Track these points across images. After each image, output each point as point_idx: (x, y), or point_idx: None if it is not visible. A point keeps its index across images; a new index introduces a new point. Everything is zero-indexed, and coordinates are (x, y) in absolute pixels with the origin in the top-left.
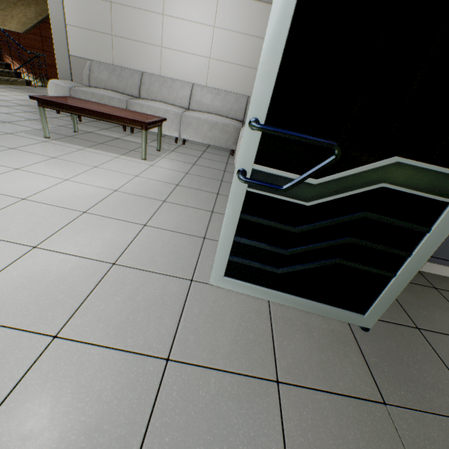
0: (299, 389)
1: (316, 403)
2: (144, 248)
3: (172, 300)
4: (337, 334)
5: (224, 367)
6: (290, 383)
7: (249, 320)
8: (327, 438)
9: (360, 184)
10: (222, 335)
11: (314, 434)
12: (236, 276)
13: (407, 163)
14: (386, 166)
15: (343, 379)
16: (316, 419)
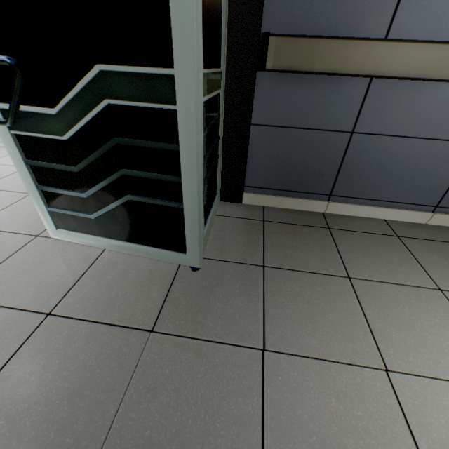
0: (66, 320)
1: (73, 330)
2: (13, 213)
3: (2, 253)
4: (155, 275)
5: (5, 303)
6: (62, 315)
7: (68, 265)
8: (58, 358)
9: (89, 106)
10: (26, 279)
11: (46, 355)
12: (68, 227)
13: (110, 70)
14: (95, 78)
15: (123, 312)
16: (60, 344)
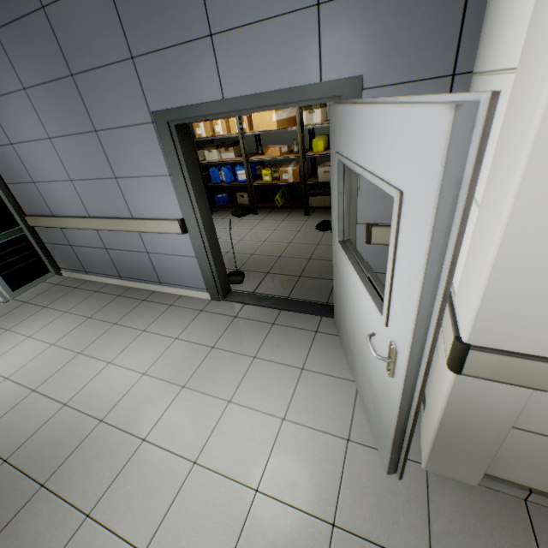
0: None
1: None
2: None
3: None
4: None
5: None
6: None
7: None
8: None
9: None
10: None
11: None
12: None
13: None
14: None
15: None
16: None
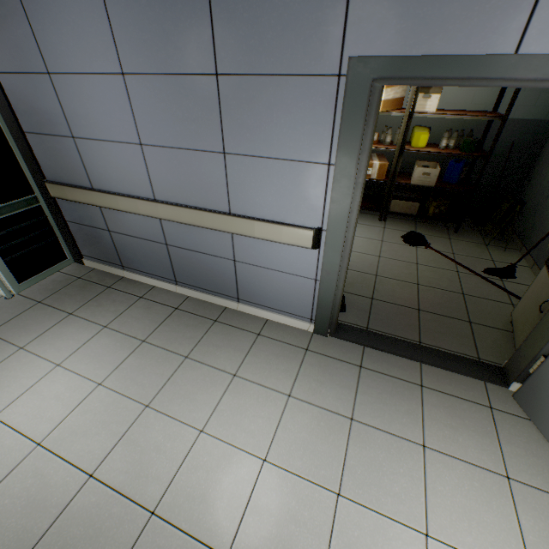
0: None
1: None
2: None
3: None
4: None
5: None
6: None
7: None
8: None
9: None
10: None
11: None
12: None
13: None
14: None
15: None
16: None
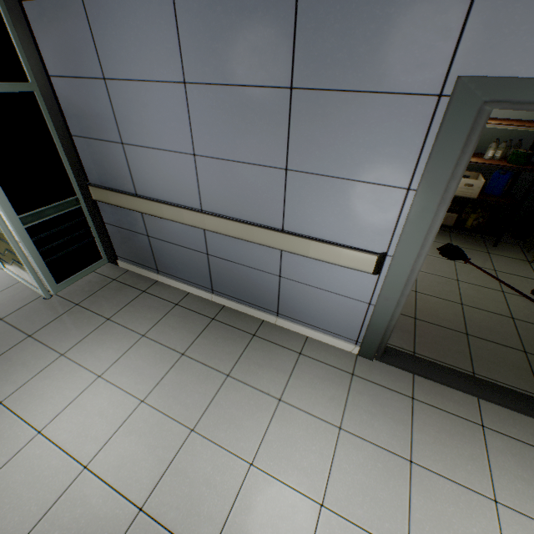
0: None
1: None
2: None
3: None
4: (28, 298)
5: None
6: None
7: None
8: None
9: None
10: None
11: None
12: (8, 267)
13: None
14: None
15: (0, 310)
16: None
